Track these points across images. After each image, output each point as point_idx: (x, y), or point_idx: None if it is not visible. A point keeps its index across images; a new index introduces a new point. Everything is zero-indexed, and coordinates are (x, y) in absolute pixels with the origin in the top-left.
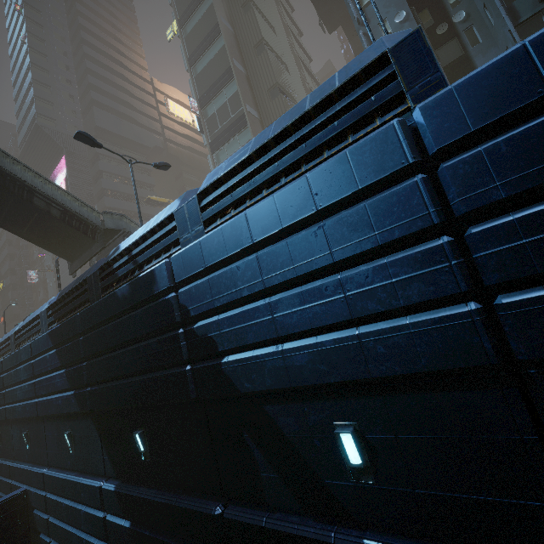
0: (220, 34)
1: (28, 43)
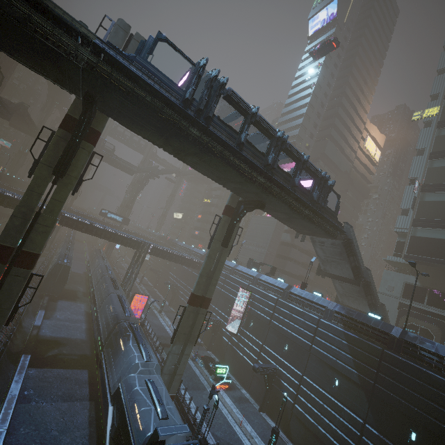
0: None
1: (313, 90)
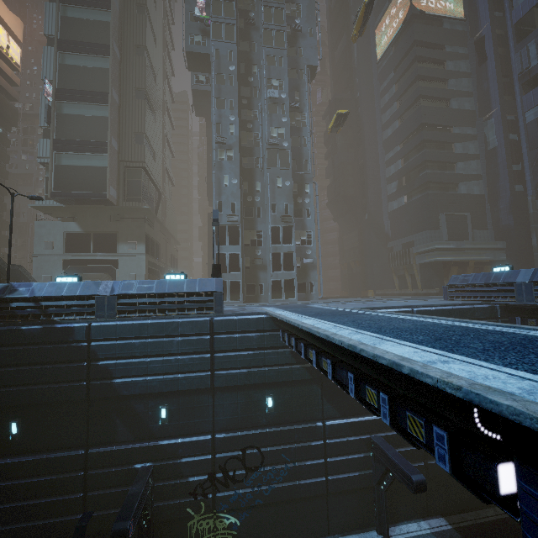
0: (108, 56)
1: None
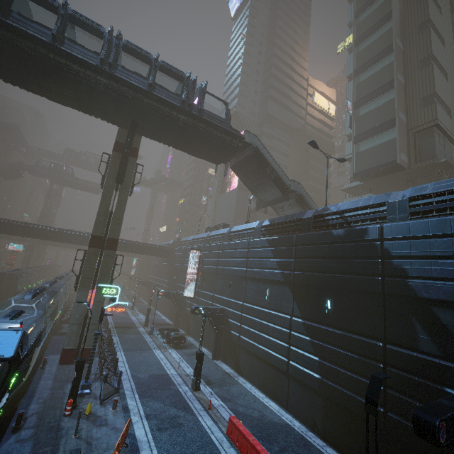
0: (391, 53)
1: (243, 59)
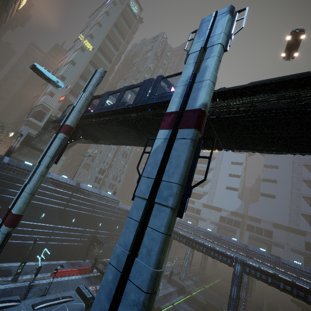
0: None
1: None
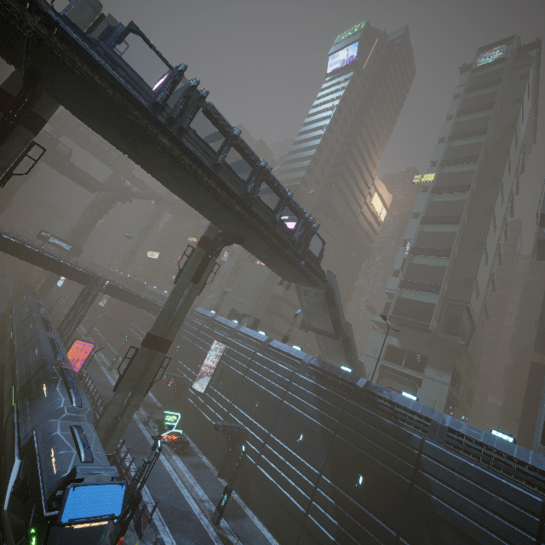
0: (457, 224)
1: (325, 132)
